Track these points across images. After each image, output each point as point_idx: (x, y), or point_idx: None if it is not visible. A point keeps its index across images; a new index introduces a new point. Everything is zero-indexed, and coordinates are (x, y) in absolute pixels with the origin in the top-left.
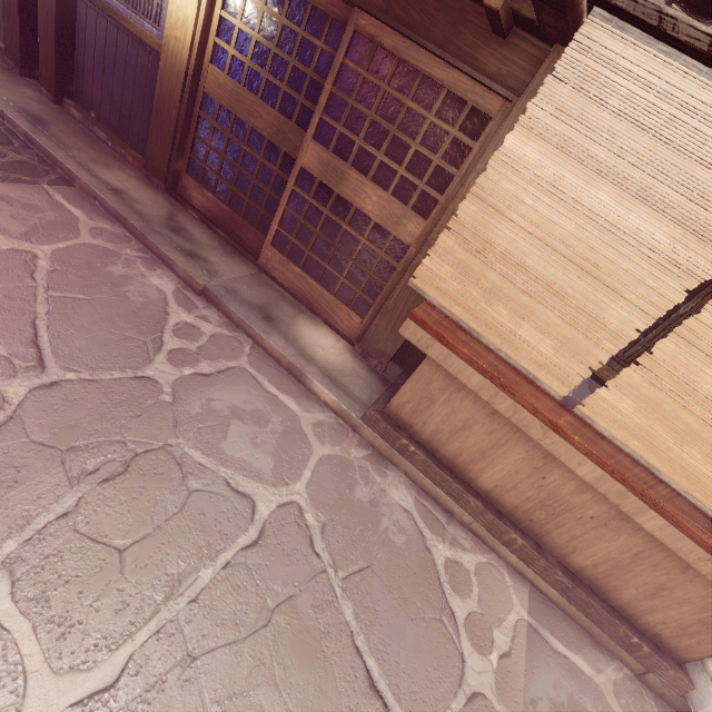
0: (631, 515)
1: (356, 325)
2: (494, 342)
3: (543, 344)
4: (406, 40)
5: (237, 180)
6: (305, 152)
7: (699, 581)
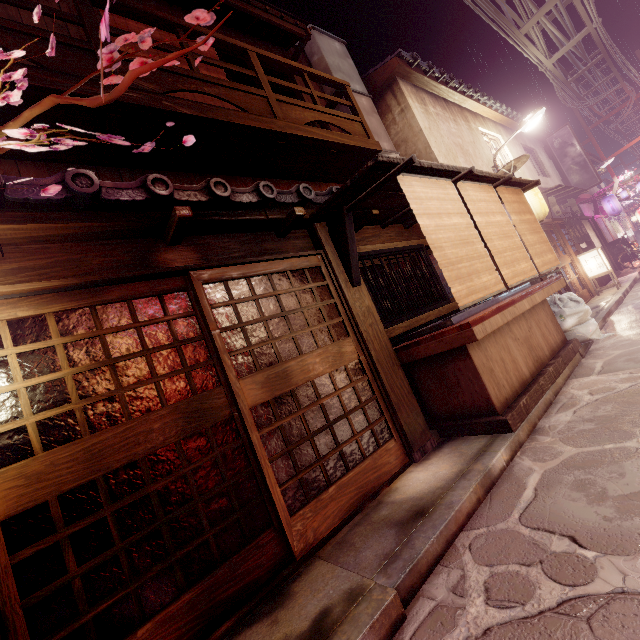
0: (537, 302)
1: (396, 448)
2: (487, 294)
3: (488, 277)
4: (245, 265)
5: (172, 540)
6: (242, 395)
7: (539, 311)
